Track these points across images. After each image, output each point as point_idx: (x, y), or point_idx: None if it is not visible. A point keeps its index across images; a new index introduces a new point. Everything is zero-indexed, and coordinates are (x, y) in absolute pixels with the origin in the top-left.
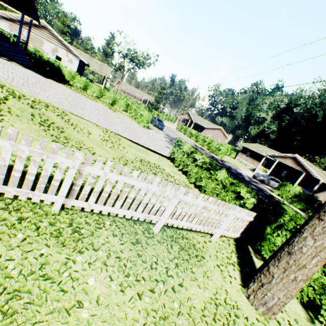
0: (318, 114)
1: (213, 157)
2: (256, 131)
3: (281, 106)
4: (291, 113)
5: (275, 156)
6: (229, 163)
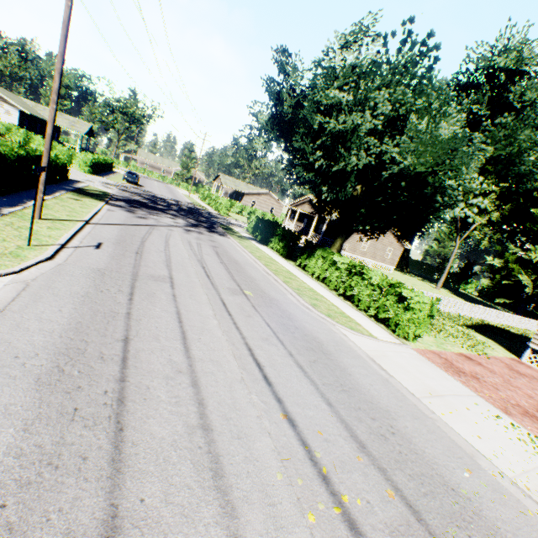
0: None
1: (203, 209)
2: None
3: None
4: None
5: (297, 205)
6: (232, 219)
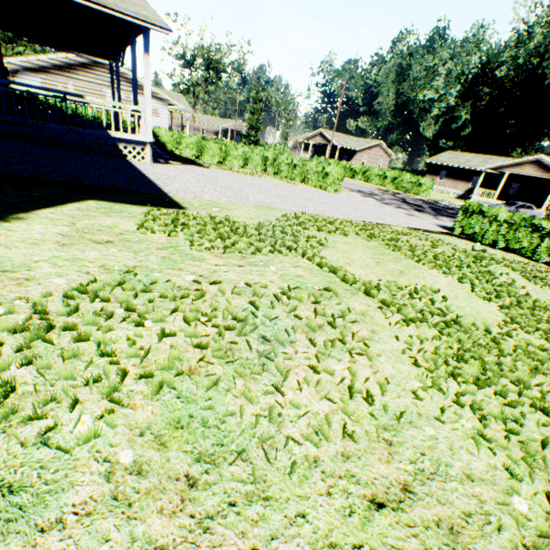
0: (545, 72)
1: (422, 200)
2: (434, 129)
3: (471, 72)
4: (491, 81)
5: (502, 167)
6: (441, 202)
